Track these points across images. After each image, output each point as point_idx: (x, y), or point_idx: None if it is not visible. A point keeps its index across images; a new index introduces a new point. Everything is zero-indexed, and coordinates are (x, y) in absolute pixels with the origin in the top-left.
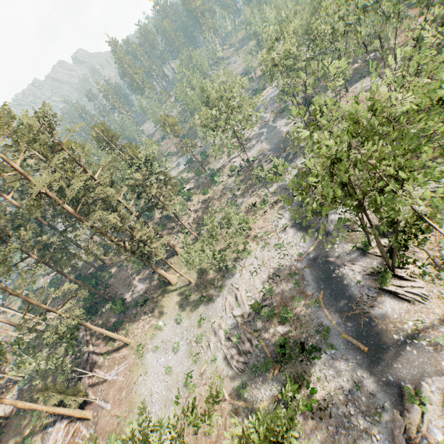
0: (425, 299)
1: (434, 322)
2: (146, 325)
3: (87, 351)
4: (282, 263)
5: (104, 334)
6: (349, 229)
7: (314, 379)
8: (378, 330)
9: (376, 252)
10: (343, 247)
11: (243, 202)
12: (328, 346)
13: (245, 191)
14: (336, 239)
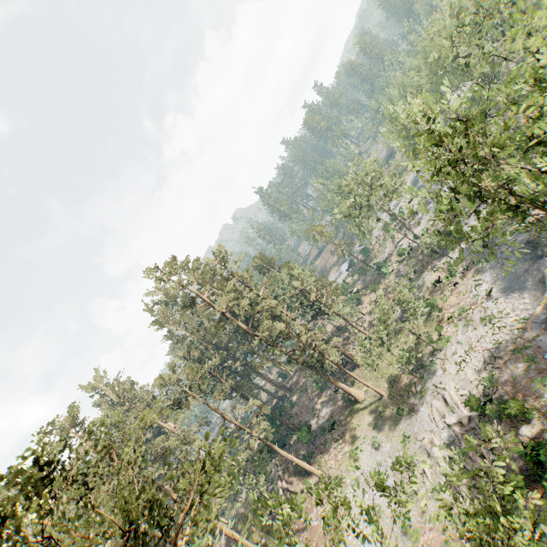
0: None
1: None
2: (339, 453)
3: (281, 487)
4: (500, 340)
5: (293, 462)
6: None
7: None
8: None
9: None
10: None
11: (423, 284)
12: None
13: (423, 271)
14: None
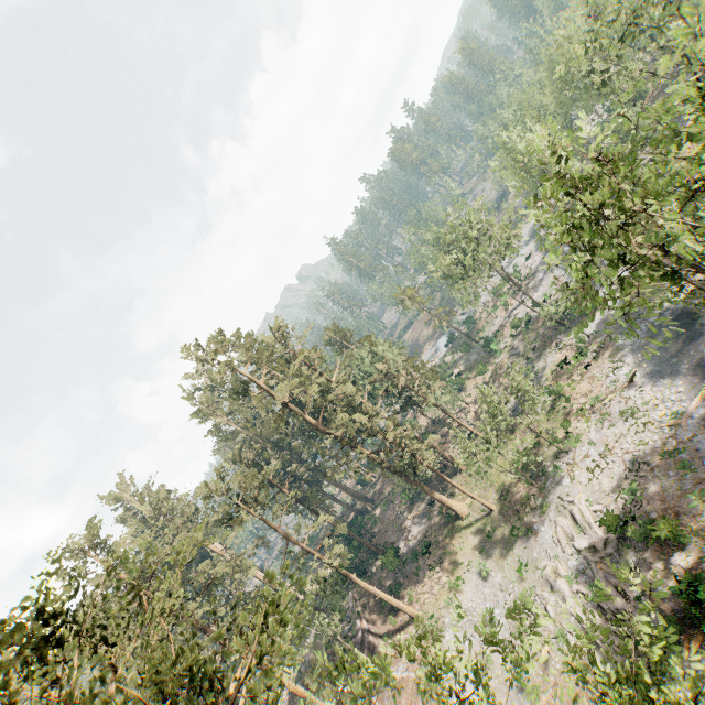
0: None
1: None
2: (435, 585)
3: (360, 628)
4: (645, 440)
5: (377, 596)
6: None
7: None
8: None
9: None
10: None
11: (545, 366)
12: None
13: (545, 348)
14: None
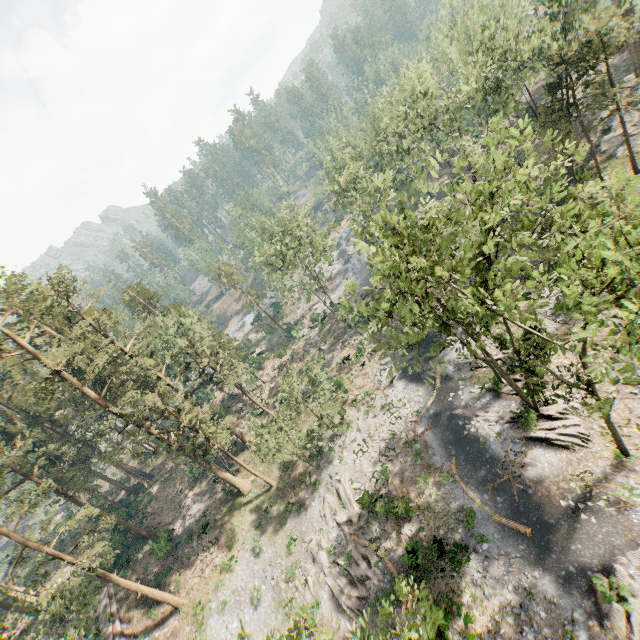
0: (586, 440)
1: (606, 470)
2: (207, 567)
3: (112, 632)
4: (395, 431)
5: (139, 593)
6: (473, 367)
7: (468, 599)
8: (538, 499)
9: (511, 389)
10: (470, 391)
11: (333, 358)
12: (476, 539)
13: (334, 343)
14: (459, 383)
